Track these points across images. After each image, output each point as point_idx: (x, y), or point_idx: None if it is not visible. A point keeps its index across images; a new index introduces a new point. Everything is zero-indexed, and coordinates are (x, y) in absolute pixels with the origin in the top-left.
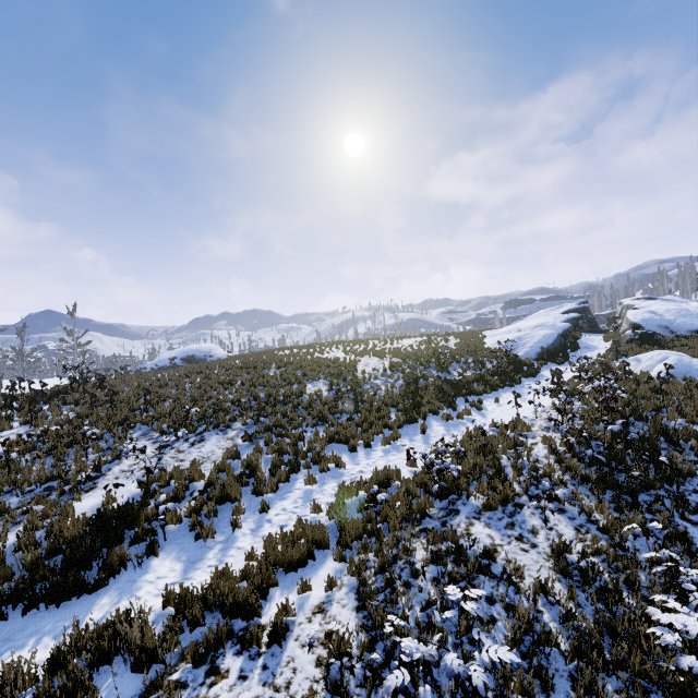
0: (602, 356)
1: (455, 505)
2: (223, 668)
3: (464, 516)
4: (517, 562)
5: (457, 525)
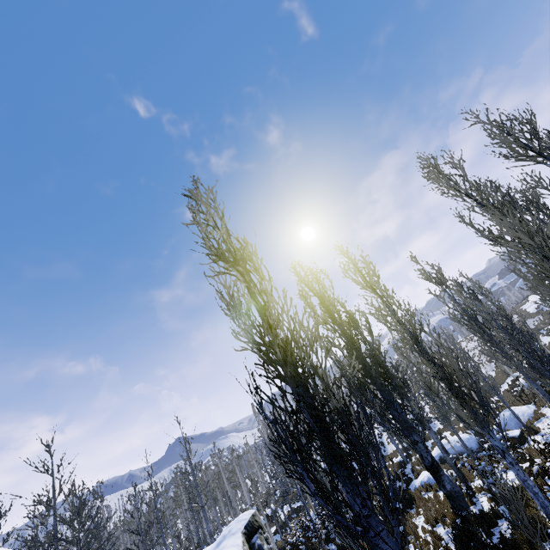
0: None
1: None
2: None
3: None
4: None
5: None
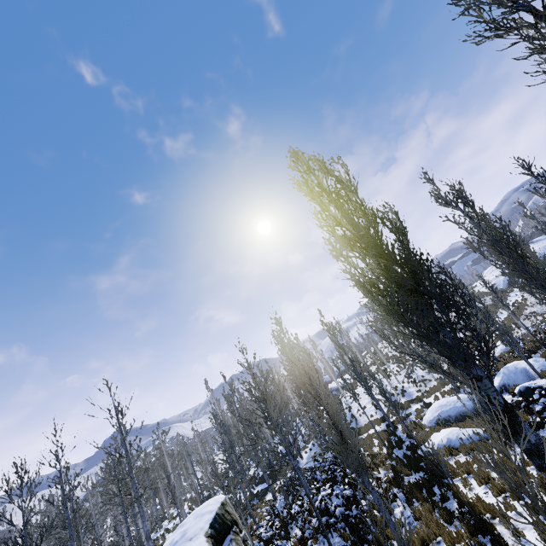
0: None
1: (525, 312)
2: (516, 329)
3: (528, 312)
4: (541, 309)
5: (528, 313)
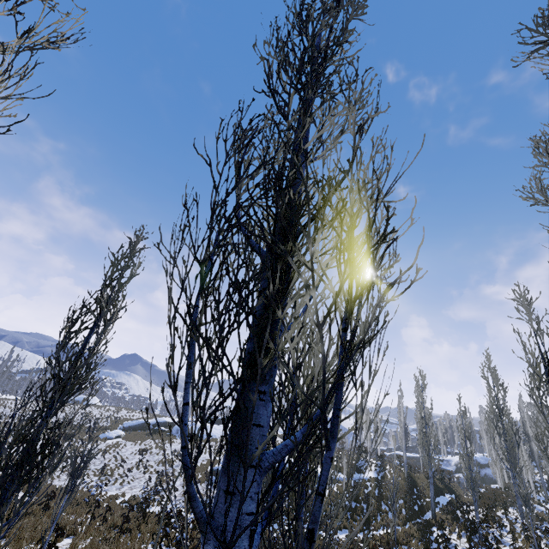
0: (129, 432)
1: None
2: None
3: None
4: None
5: None
